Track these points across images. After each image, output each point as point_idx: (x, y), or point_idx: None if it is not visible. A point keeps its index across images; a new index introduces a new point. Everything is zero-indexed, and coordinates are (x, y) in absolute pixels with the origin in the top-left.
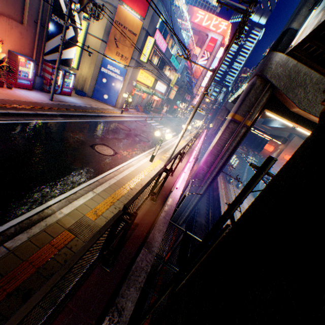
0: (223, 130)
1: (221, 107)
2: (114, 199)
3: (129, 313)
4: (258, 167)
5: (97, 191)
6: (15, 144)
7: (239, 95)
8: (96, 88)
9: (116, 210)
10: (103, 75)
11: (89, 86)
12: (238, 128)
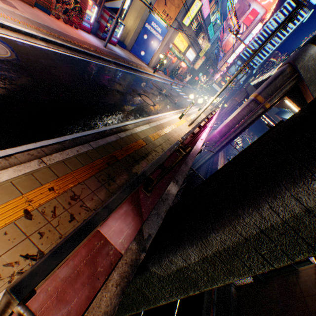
0: (243, 107)
1: (241, 89)
2: (161, 134)
3: (180, 183)
4: (271, 127)
5: (151, 126)
6: (96, 78)
7: (264, 80)
8: (136, 43)
9: (163, 140)
10: (145, 32)
11: (130, 39)
12: (257, 108)
